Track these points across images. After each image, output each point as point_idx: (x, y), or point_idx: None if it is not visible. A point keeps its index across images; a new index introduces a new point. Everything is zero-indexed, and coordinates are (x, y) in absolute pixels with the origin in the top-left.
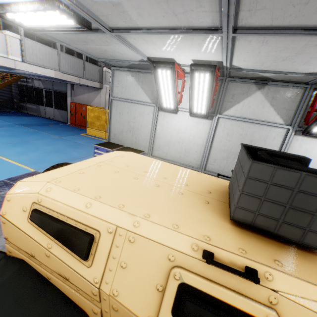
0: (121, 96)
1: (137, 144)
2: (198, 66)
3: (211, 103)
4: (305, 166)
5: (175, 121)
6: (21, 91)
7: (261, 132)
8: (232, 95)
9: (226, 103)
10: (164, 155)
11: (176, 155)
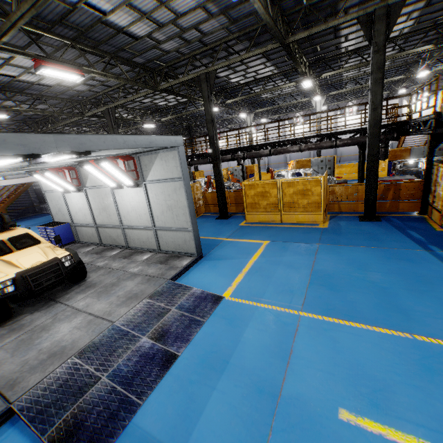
0: (47, 190)
1: (66, 219)
2: (40, 171)
3: (78, 182)
4: (4, 216)
5: (73, 197)
6: (39, 195)
7: (103, 192)
8: (84, 175)
9: (84, 180)
10: (79, 221)
11: (82, 219)
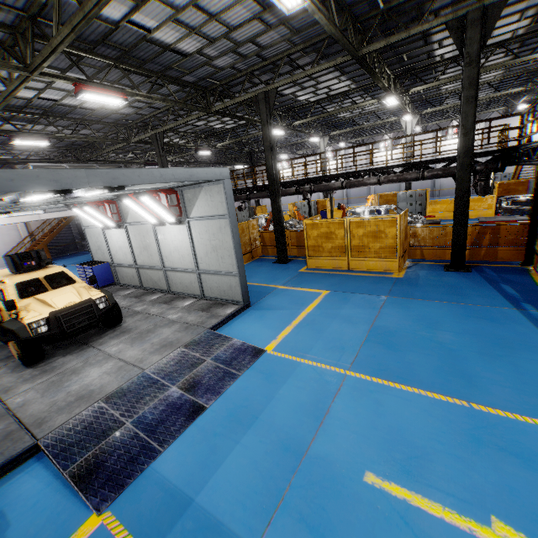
0: (87, 225)
1: (106, 258)
2: (79, 205)
3: (119, 217)
4: (40, 253)
5: (113, 234)
6: (81, 230)
7: (144, 229)
8: (125, 209)
9: (125, 215)
10: (119, 261)
11: (123, 259)
